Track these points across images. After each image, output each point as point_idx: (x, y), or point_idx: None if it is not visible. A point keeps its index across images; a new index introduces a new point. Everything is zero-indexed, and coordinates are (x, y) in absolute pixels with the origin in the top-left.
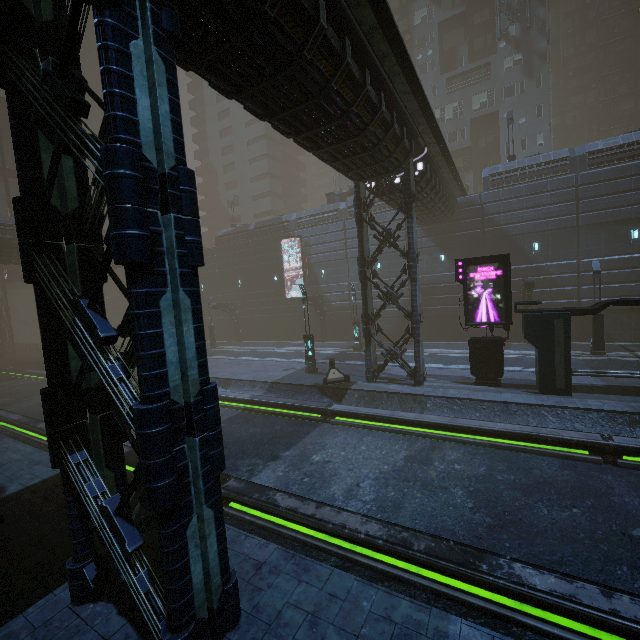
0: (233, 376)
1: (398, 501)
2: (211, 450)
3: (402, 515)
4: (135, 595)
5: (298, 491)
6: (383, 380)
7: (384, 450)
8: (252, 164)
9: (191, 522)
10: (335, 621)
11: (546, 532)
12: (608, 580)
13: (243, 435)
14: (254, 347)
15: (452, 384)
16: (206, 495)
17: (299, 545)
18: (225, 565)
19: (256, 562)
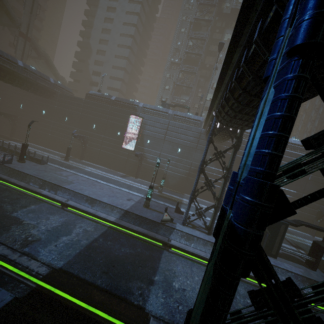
0: (97, 197)
1: None
2: None
3: None
4: None
5: (181, 320)
6: (189, 225)
7: None
8: (116, 58)
9: None
10: None
11: None
12: None
13: (120, 254)
14: (95, 169)
15: None
16: None
17: None
18: None
19: None
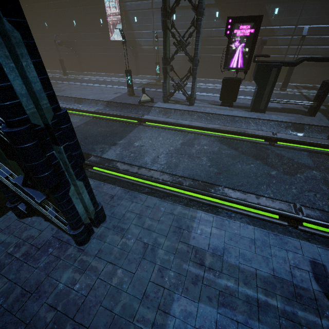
0: (83, 96)
1: (177, 164)
2: (73, 152)
3: (178, 170)
4: (50, 217)
5: (128, 160)
6: (172, 102)
7: (171, 140)
8: None
9: (70, 189)
10: (149, 216)
11: (238, 174)
12: (257, 191)
13: (95, 132)
14: (93, 77)
15: (209, 105)
16: (76, 175)
17: (130, 184)
18: (95, 202)
19: (110, 195)
